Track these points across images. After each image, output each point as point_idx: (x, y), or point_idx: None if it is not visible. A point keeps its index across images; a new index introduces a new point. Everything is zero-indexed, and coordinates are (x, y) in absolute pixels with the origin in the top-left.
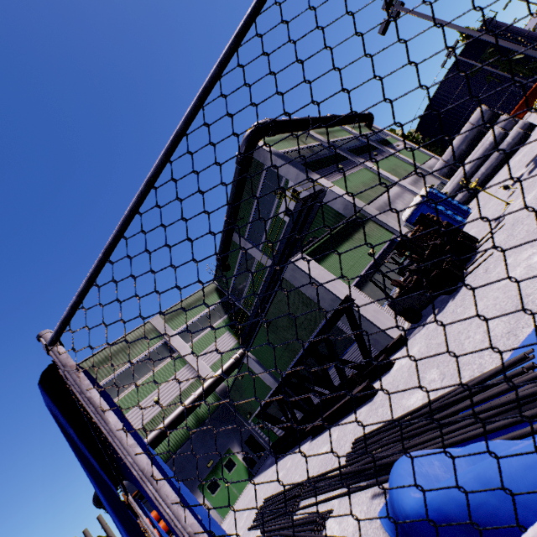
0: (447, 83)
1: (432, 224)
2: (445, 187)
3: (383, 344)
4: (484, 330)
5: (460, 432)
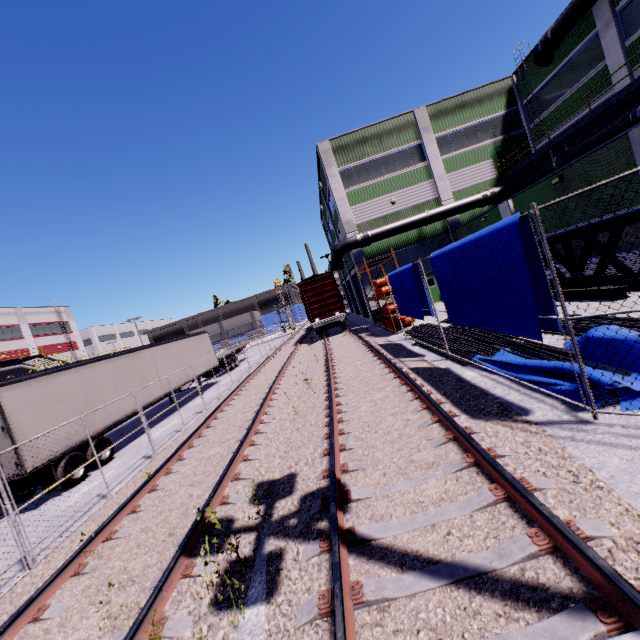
0: None
1: None
2: None
3: None
4: None
5: None
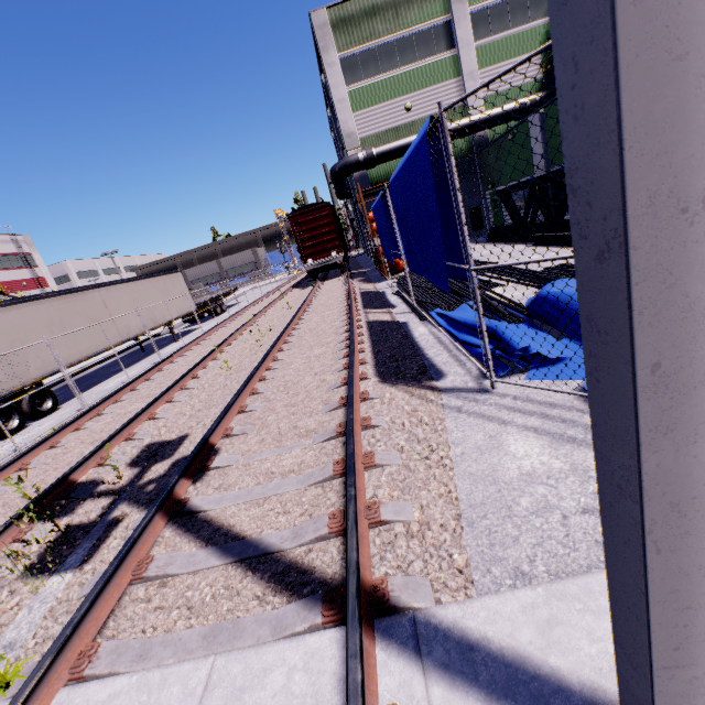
0: None
1: None
2: None
3: None
4: None
5: None
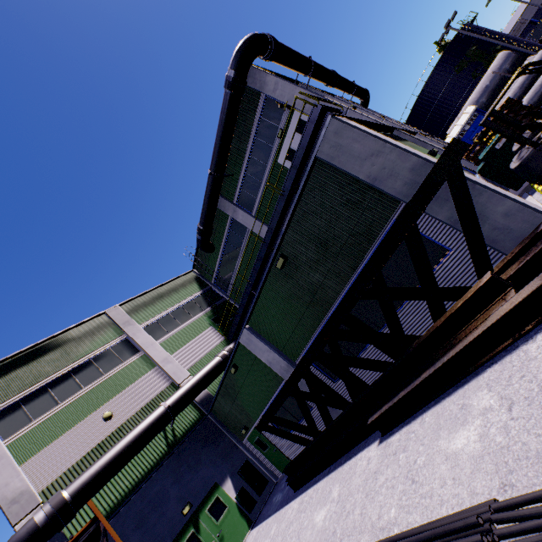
0: (434, 80)
1: None
2: None
3: (521, 233)
4: None
5: None
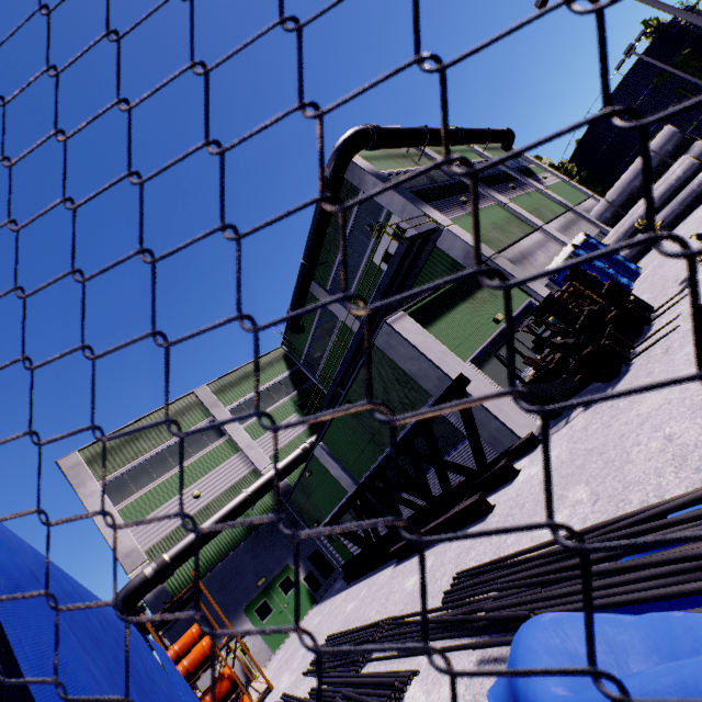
0: (620, 95)
1: (590, 282)
2: (605, 238)
3: (505, 444)
4: (665, 435)
5: (627, 588)
